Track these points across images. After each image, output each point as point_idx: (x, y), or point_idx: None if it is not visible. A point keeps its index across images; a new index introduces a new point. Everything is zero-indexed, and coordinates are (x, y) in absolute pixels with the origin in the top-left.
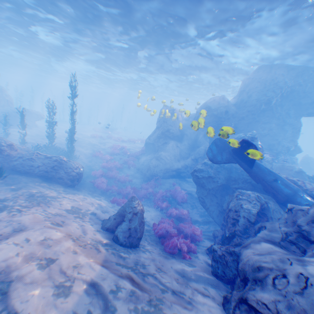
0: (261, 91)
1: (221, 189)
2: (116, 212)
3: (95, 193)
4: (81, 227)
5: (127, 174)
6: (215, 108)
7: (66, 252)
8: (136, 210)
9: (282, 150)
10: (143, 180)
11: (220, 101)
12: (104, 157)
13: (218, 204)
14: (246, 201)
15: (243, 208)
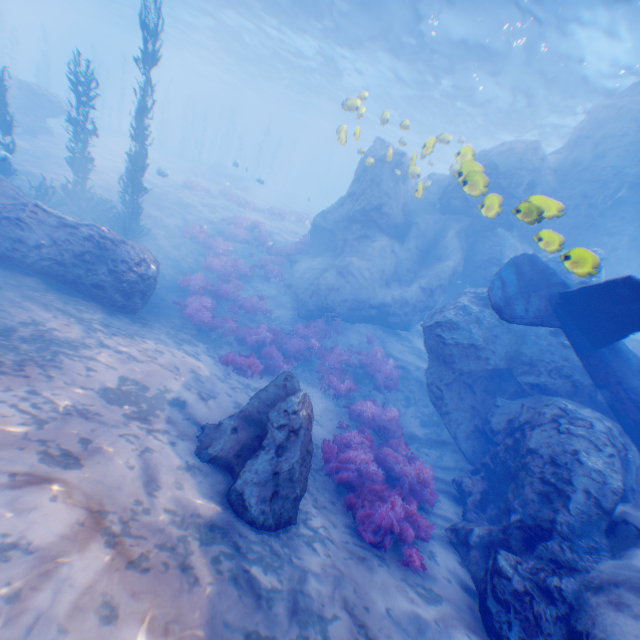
0: (633, 149)
1: (487, 377)
2: (239, 410)
3: (185, 334)
4: (140, 462)
5: (263, 295)
6: (507, 171)
7: (74, 627)
8: (299, 424)
9: None
10: (299, 317)
11: (526, 155)
12: (212, 245)
13: (475, 412)
14: (587, 444)
15: (584, 464)
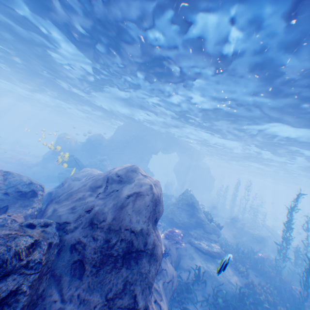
0: (123, 135)
1: None
2: None
3: None
4: None
5: None
6: (93, 140)
7: None
8: None
9: None
10: None
11: (97, 136)
12: None
13: None
14: None
15: None
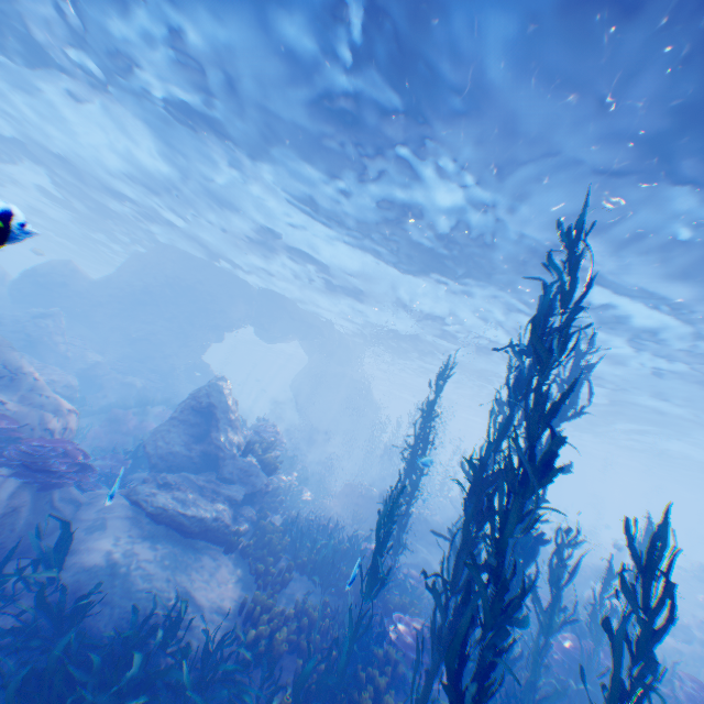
0: (138, 272)
1: None
2: None
3: None
4: None
5: None
6: (44, 272)
7: None
8: None
9: (166, 368)
10: None
11: (58, 265)
12: None
13: None
14: None
15: None
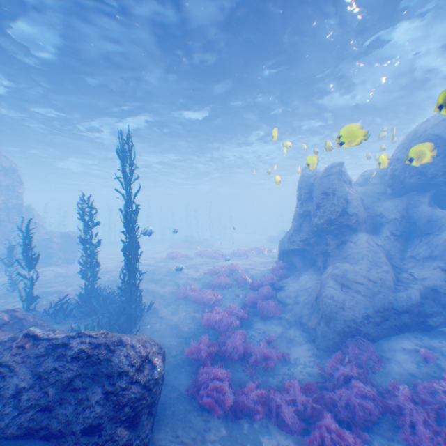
0: None
1: None
2: None
3: None
4: None
5: (269, 336)
6: None
7: None
8: None
9: None
10: (319, 350)
11: None
12: (203, 297)
13: None
14: None
15: None
